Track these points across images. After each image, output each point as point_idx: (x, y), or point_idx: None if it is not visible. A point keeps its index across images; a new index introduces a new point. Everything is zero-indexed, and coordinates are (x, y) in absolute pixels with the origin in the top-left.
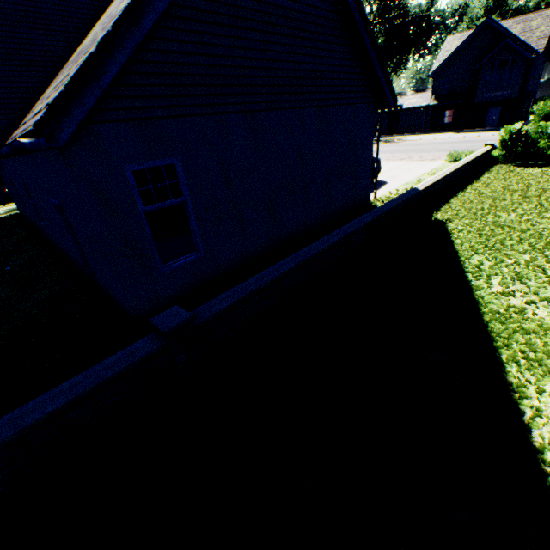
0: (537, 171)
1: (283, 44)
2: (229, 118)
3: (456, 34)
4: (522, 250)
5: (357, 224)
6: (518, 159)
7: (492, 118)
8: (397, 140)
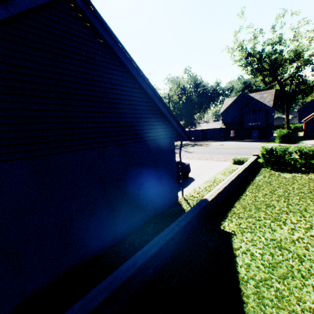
0: (289, 175)
1: (80, 105)
2: (2, 165)
3: (229, 98)
4: (311, 302)
5: (140, 260)
6: (275, 165)
7: (255, 135)
8: (206, 144)
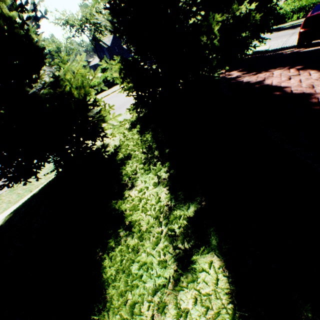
0: None
1: None
2: None
3: None
4: None
5: None
6: None
7: None
8: None
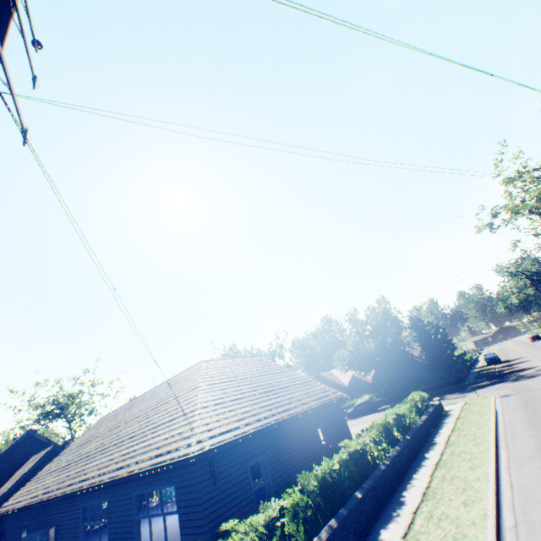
0: None
1: None
2: None
3: None
4: None
5: None
6: None
7: None
8: None
